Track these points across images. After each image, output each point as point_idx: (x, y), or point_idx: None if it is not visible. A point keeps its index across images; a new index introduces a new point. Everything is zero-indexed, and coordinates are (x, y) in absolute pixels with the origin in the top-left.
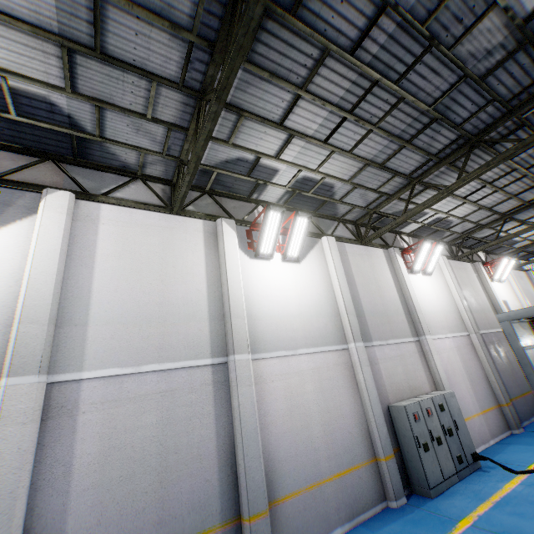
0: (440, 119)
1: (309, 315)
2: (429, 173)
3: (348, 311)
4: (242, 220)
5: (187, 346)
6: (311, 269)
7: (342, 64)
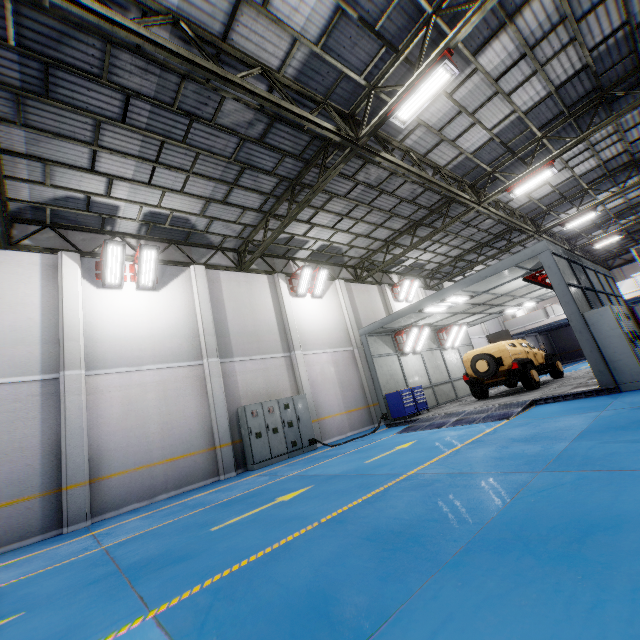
0: (248, 168)
1: (162, 337)
2: (274, 208)
3: (206, 332)
4: (91, 252)
5: (14, 366)
6: (172, 296)
7: (122, 129)
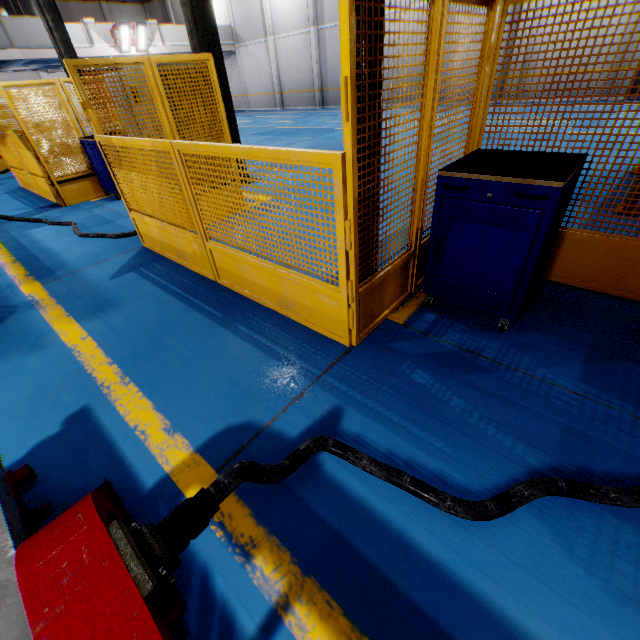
0: None
1: None
2: None
3: None
4: None
5: None
6: None
7: None
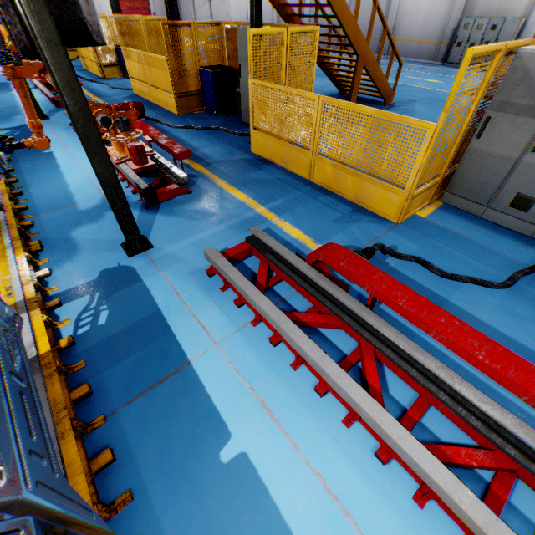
0: None
1: None
2: None
3: None
4: None
5: None
6: None
7: None
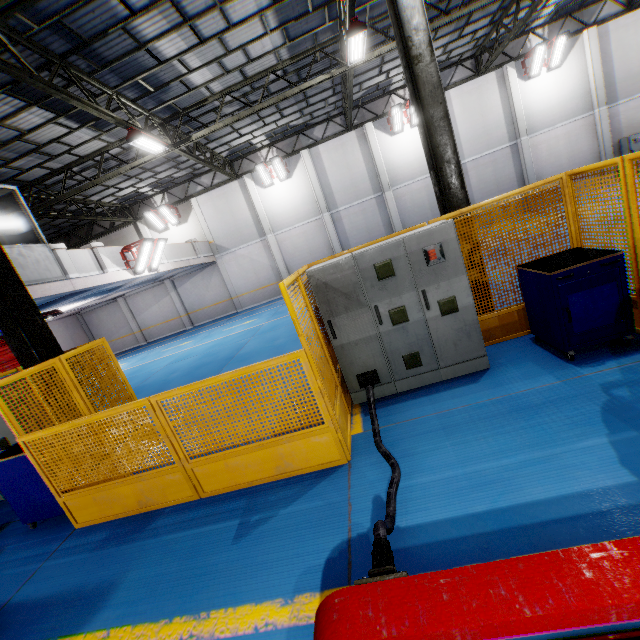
0: None
1: (565, 103)
2: None
3: (596, 88)
4: (518, 57)
5: (498, 141)
6: (570, 67)
7: None
